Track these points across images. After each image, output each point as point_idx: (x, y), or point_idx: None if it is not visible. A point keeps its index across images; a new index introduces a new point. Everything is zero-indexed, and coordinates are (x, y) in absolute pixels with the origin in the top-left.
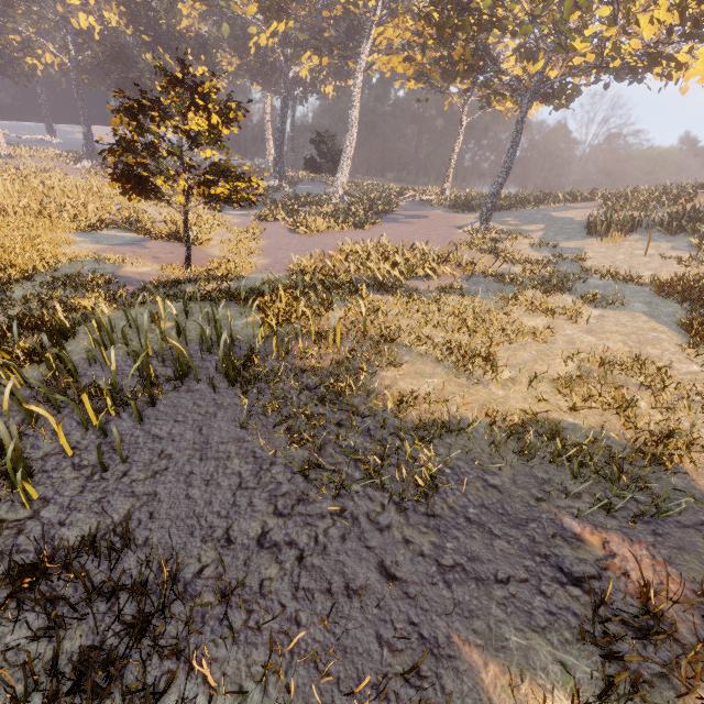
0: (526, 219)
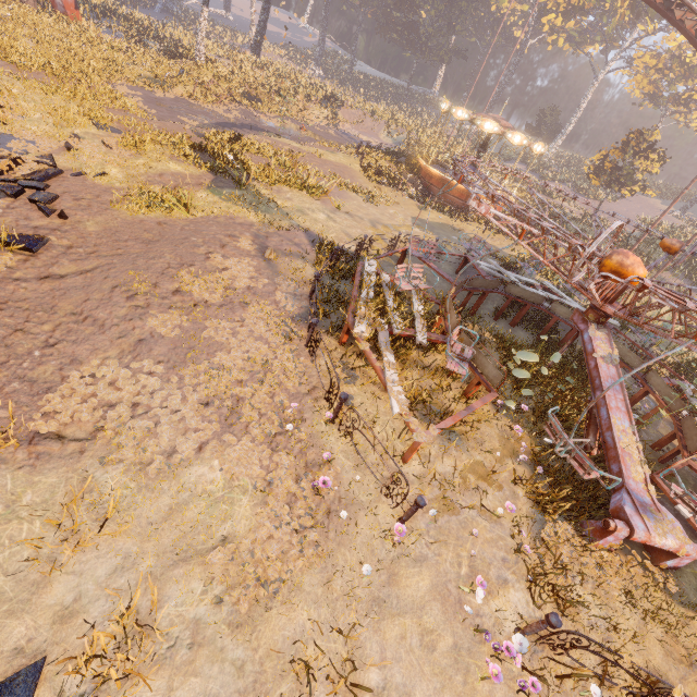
0: (695, 212)
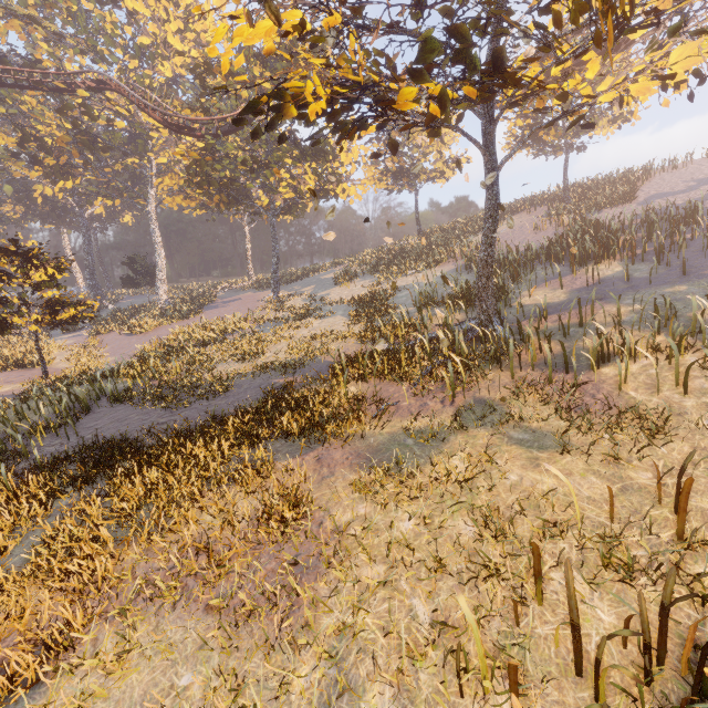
0: (306, 284)
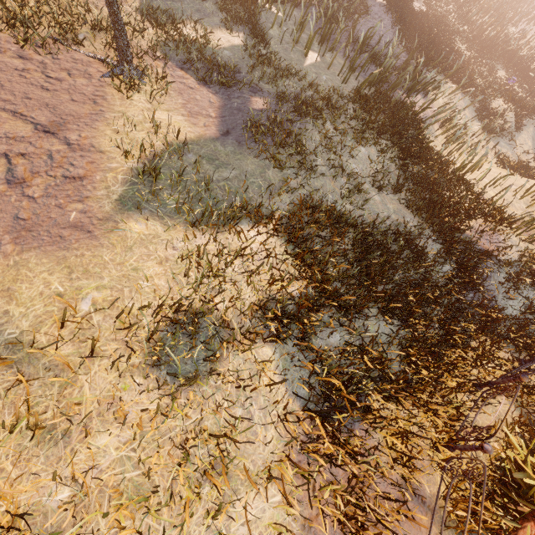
0: None
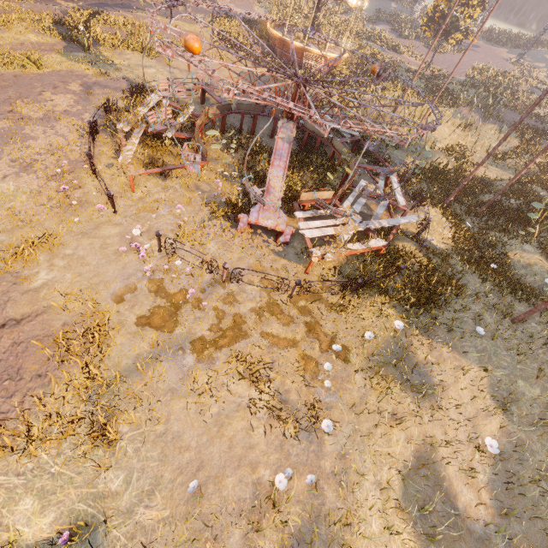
0: (534, 58)
